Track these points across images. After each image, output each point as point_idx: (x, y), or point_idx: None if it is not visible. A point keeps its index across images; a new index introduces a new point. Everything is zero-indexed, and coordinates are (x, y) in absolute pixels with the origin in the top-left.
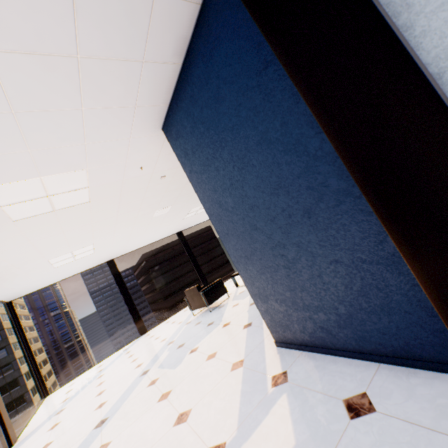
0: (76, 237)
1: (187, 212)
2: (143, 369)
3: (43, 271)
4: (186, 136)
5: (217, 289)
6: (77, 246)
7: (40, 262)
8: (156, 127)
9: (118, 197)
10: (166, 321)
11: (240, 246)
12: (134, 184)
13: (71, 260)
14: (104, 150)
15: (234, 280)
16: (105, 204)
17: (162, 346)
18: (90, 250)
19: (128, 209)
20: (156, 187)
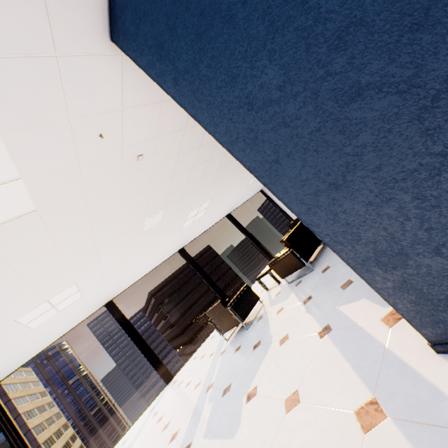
0: (44, 277)
1: (184, 219)
2: (181, 443)
3: (18, 338)
4: (150, 4)
5: (246, 298)
6: (52, 291)
7: (4, 325)
8: (98, 33)
9: (83, 199)
10: (193, 357)
11: (311, 169)
12: (99, 171)
13: (53, 313)
14: (14, 85)
15: (261, 283)
16: (65, 212)
17: (198, 395)
18: (75, 294)
19: (106, 220)
20: (135, 177)
